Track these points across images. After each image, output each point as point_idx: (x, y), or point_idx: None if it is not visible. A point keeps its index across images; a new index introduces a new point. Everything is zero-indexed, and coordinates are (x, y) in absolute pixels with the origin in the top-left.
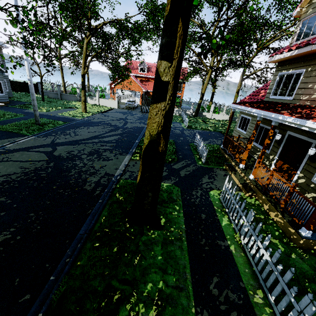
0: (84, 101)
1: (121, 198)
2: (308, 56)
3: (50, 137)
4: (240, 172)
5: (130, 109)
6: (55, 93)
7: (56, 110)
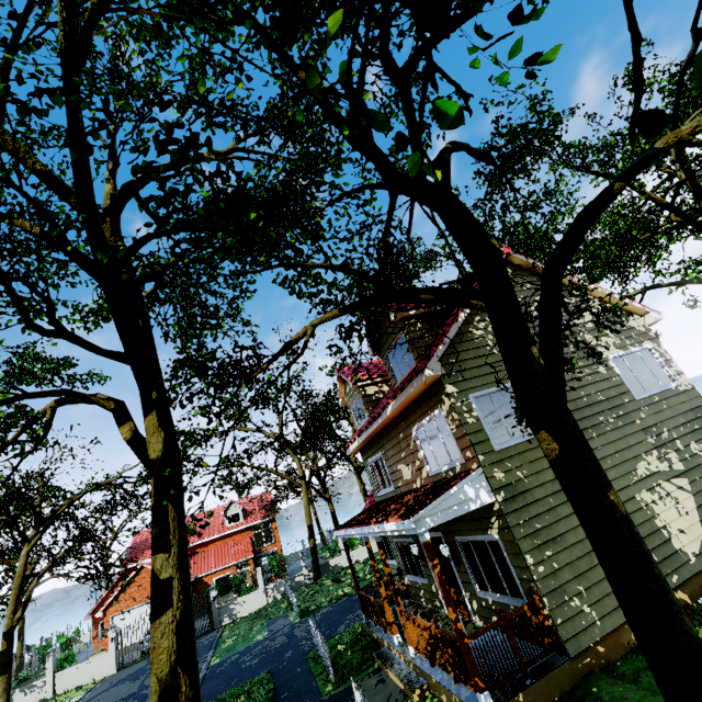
0: None
1: None
2: (374, 438)
3: None
4: (399, 655)
5: None
6: None
7: None
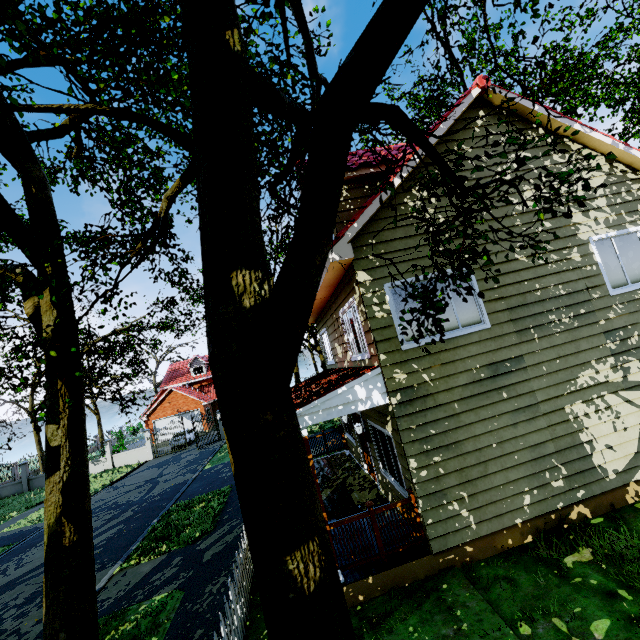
0: None
1: None
2: (321, 313)
3: None
4: None
5: (179, 451)
6: (15, 482)
7: (1, 523)
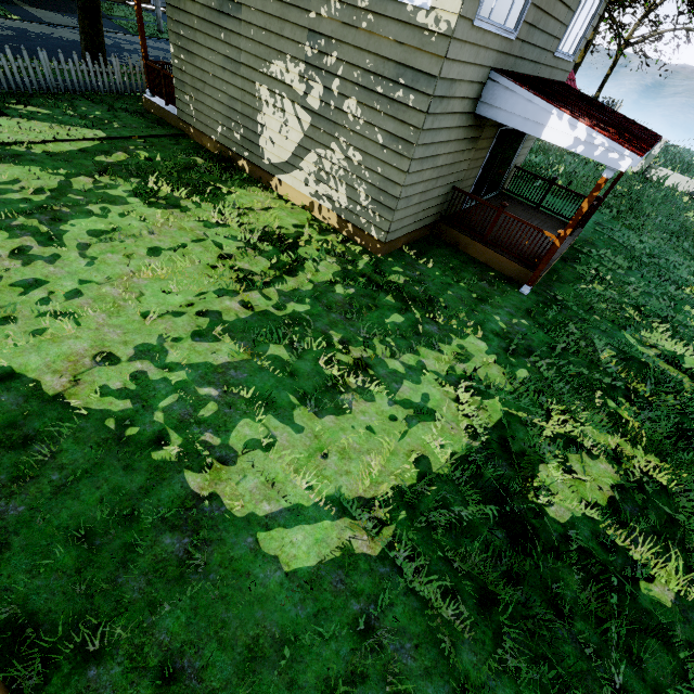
0: None
1: None
2: None
3: (149, 41)
4: None
5: None
6: None
7: None
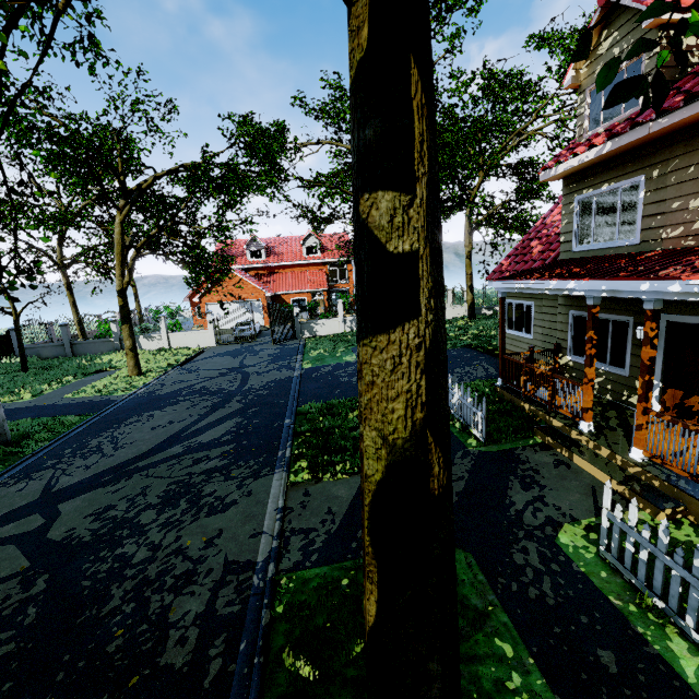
0: (132, 350)
1: (306, 675)
2: (639, 148)
3: (39, 474)
4: (593, 445)
5: (245, 342)
6: (56, 344)
7: (59, 387)
